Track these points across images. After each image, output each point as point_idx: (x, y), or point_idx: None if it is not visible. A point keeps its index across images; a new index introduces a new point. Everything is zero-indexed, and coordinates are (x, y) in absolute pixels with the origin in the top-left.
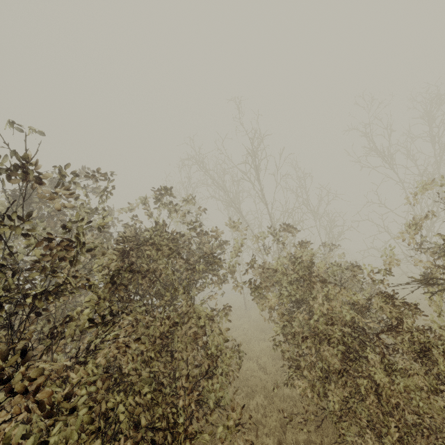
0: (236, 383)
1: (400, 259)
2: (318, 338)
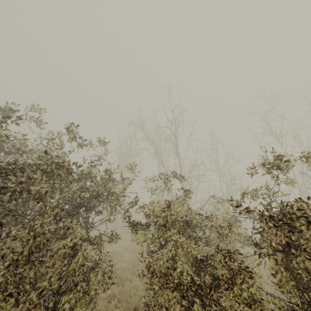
0: (119, 297)
1: None
2: (171, 277)
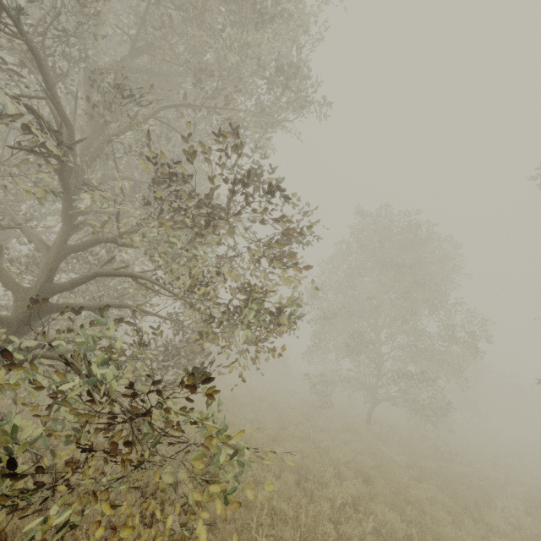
0: None
1: None
2: None
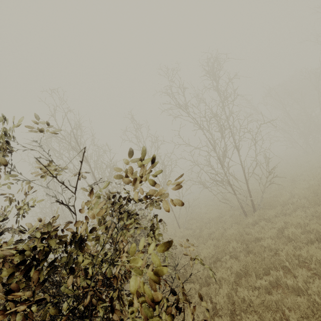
0: None
1: (210, 184)
2: None
